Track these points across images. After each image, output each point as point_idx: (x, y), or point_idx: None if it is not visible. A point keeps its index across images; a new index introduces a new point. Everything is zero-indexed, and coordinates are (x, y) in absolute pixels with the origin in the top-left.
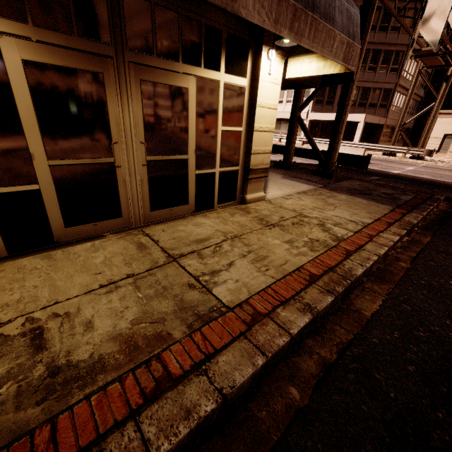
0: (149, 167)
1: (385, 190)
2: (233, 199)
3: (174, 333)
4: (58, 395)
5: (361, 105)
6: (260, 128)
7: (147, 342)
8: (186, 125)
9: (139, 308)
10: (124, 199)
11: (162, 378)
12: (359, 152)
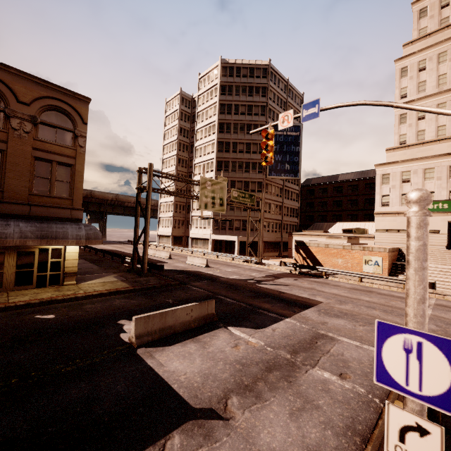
0: (16, 273)
1: (154, 280)
2: (58, 284)
3: None
4: None
5: (244, 230)
6: (69, 259)
7: None
8: (34, 260)
9: None
10: (5, 282)
11: None
12: (204, 261)
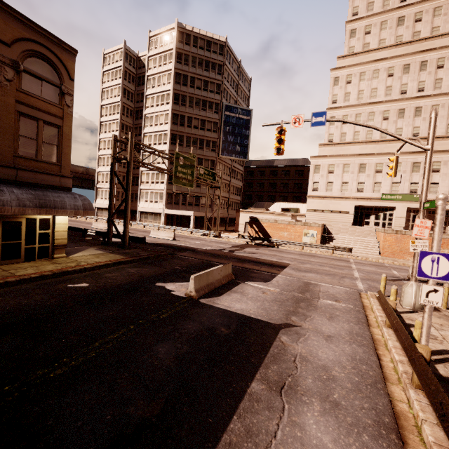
0: (2, 245)
1: (142, 252)
2: (47, 257)
3: None
4: None
5: (197, 205)
6: (59, 231)
7: None
8: (21, 231)
9: None
10: None
11: None
12: (172, 235)
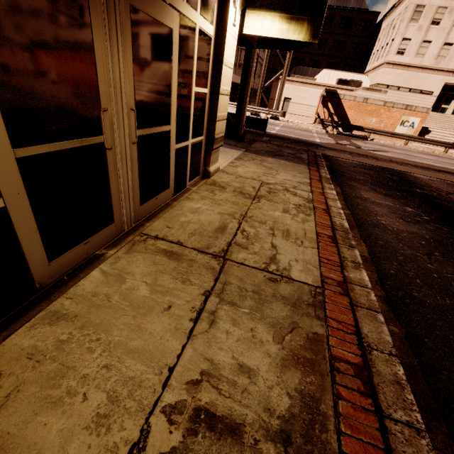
0: (138, 145)
1: (287, 150)
2: (198, 174)
3: (317, 331)
4: (319, 453)
5: None
6: (223, 91)
7: (311, 351)
8: (170, 83)
9: (262, 324)
10: (115, 196)
11: (357, 372)
12: None
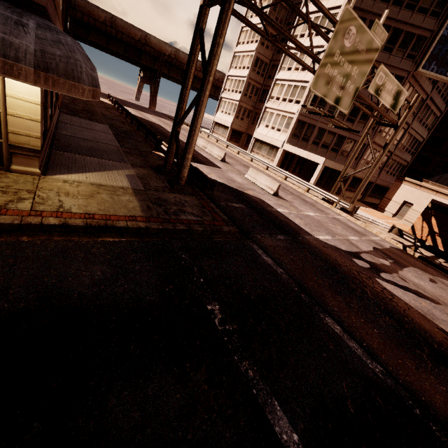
0: None
1: (192, 209)
2: None
3: None
4: None
5: (334, 150)
6: (18, 115)
7: None
8: None
9: None
10: None
11: None
12: (274, 186)
